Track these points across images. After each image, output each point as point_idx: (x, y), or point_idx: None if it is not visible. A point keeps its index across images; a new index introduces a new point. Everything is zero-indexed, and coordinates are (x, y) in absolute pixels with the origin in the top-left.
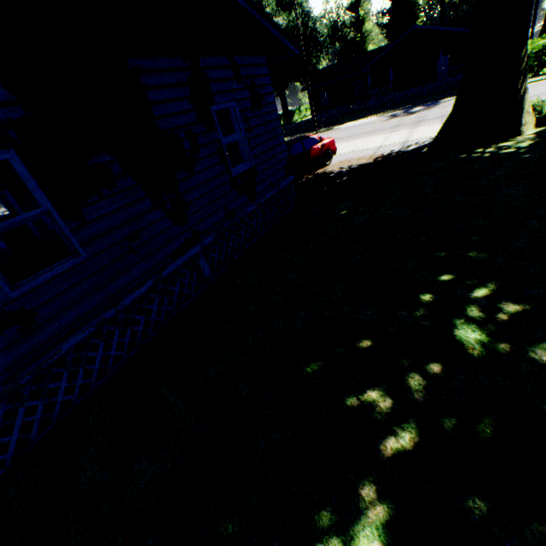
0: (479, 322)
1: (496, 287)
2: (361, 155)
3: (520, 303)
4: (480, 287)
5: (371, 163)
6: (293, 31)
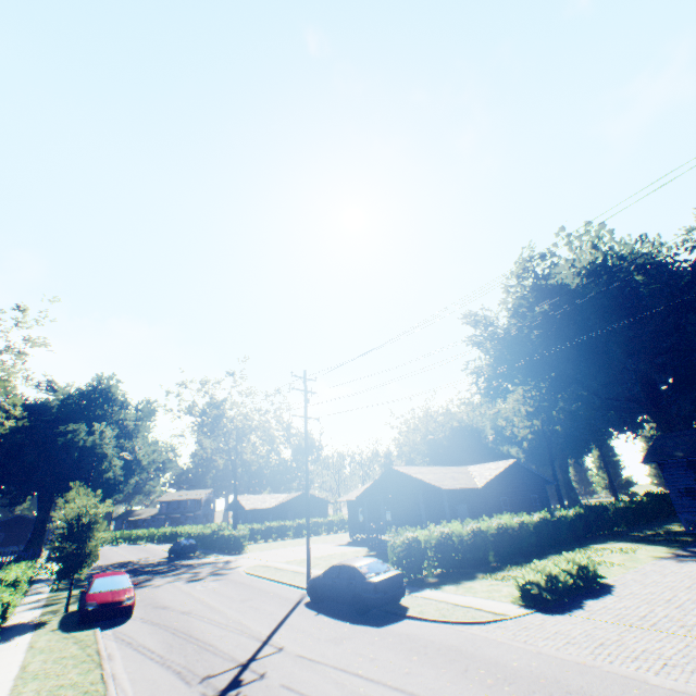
0: None
1: None
2: None
3: None
4: None
5: None
6: None
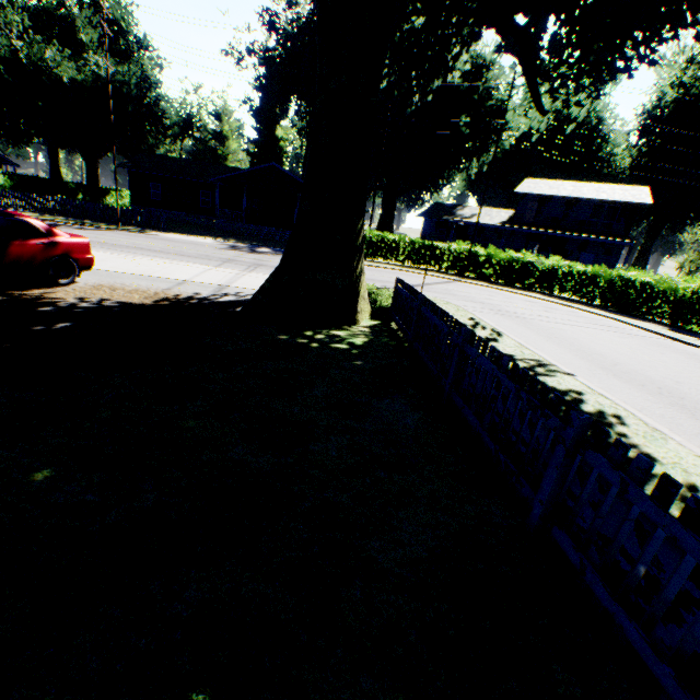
0: None
1: None
2: (145, 285)
3: None
4: None
5: (147, 305)
6: (124, 87)
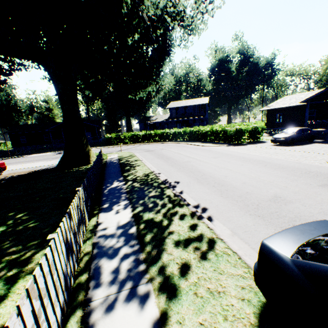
0: (9, 224)
1: (28, 212)
2: (25, 170)
3: (31, 215)
4: (22, 214)
5: (26, 174)
6: None
